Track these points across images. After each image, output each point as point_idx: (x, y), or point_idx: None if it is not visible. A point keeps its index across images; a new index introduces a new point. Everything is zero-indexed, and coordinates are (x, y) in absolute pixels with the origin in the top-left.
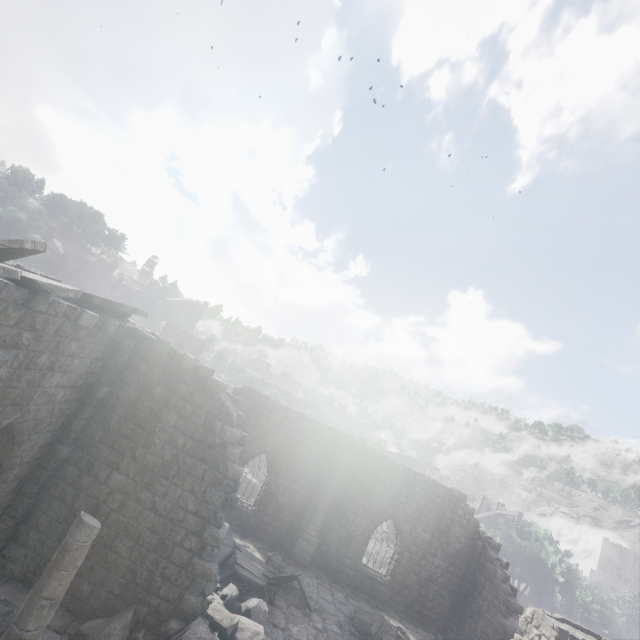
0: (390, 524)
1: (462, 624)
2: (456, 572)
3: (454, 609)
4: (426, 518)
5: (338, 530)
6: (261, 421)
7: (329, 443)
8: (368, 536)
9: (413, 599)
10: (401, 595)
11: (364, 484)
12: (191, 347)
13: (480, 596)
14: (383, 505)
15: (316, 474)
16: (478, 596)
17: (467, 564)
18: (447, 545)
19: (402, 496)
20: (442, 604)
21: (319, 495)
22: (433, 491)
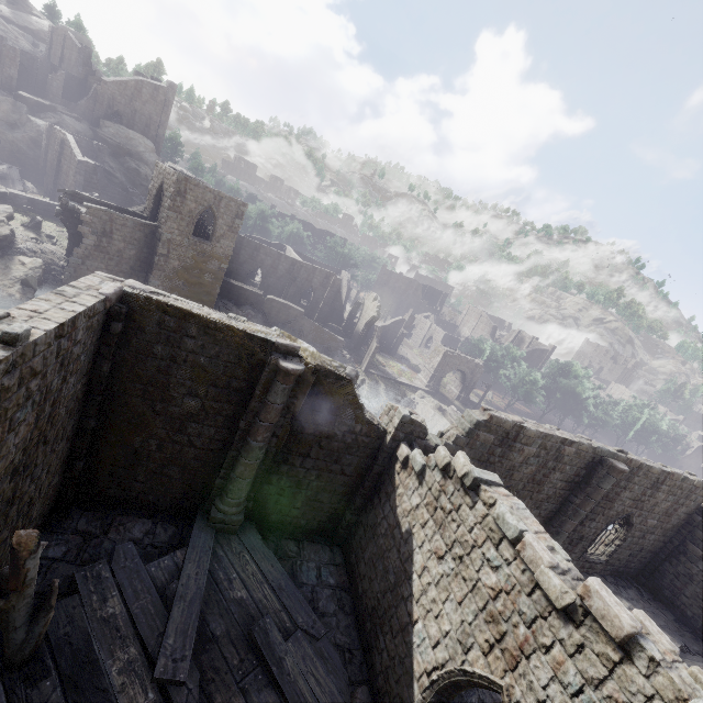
0: (462, 388)
1: (658, 575)
2: (664, 540)
3: (650, 563)
4: (659, 508)
5: (571, 536)
6: (509, 456)
7: (587, 464)
8: (599, 534)
9: (620, 566)
10: (612, 566)
11: (611, 494)
12: (225, 214)
13: (693, 565)
14: (623, 507)
15: (562, 496)
16: (689, 563)
17: (676, 532)
18: (667, 524)
19: (645, 496)
20: (642, 562)
21: (566, 518)
22: (678, 486)
